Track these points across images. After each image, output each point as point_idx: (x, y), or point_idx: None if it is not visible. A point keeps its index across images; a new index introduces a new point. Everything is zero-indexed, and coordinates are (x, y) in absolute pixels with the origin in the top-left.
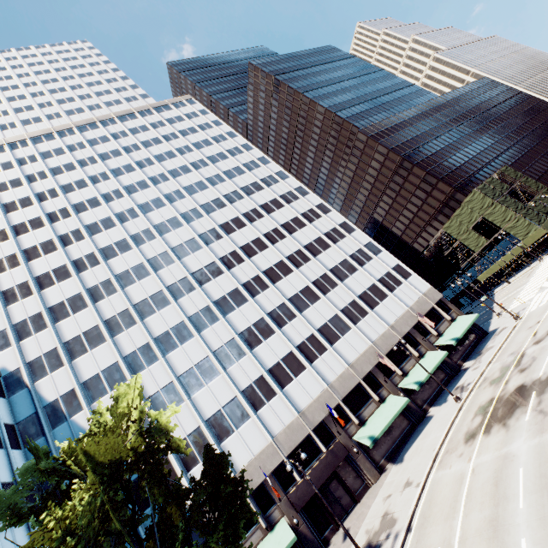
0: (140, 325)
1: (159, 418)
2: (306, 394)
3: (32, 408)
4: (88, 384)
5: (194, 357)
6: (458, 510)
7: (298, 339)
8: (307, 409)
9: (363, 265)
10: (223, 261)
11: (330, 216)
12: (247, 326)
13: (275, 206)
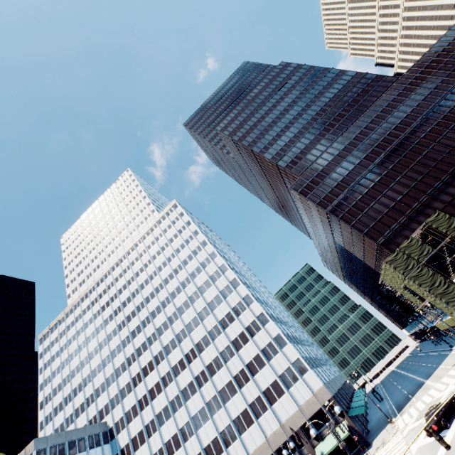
0: (151, 405)
1: None
2: None
3: (117, 449)
4: (133, 441)
5: (171, 431)
6: None
7: (221, 427)
8: None
9: (270, 360)
10: (186, 357)
11: (252, 307)
12: (196, 412)
13: (217, 303)
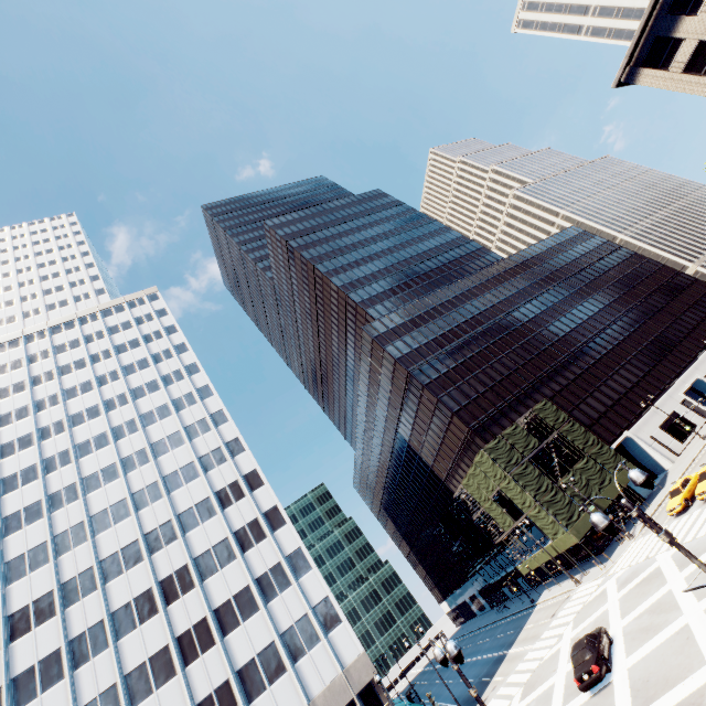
0: None
1: None
2: None
3: None
4: None
5: None
6: None
7: None
8: None
9: (270, 600)
10: (65, 590)
11: (258, 494)
12: None
13: (185, 477)
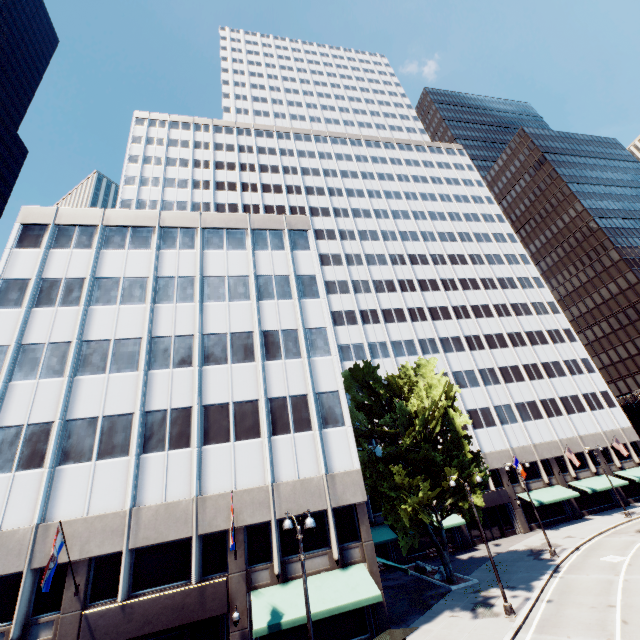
0: (383, 326)
1: None
2: (491, 444)
3: None
4: (342, 348)
5: None
6: (630, 549)
7: (496, 401)
8: (489, 454)
9: (572, 375)
10: (454, 310)
11: (557, 317)
12: (459, 370)
13: (509, 285)
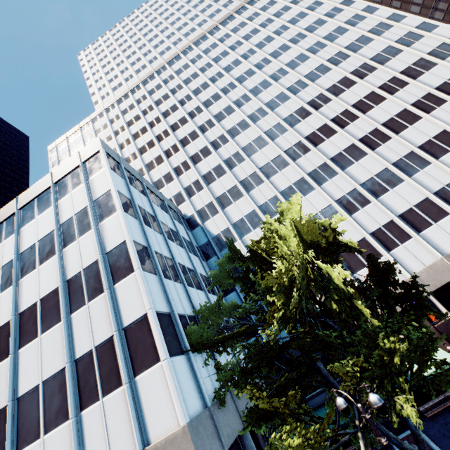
0: (267, 183)
1: (326, 225)
2: None
3: (206, 238)
4: (237, 225)
5: (317, 205)
6: None
7: (435, 186)
8: None
9: None
10: (335, 122)
11: None
12: (369, 177)
13: (389, 55)
